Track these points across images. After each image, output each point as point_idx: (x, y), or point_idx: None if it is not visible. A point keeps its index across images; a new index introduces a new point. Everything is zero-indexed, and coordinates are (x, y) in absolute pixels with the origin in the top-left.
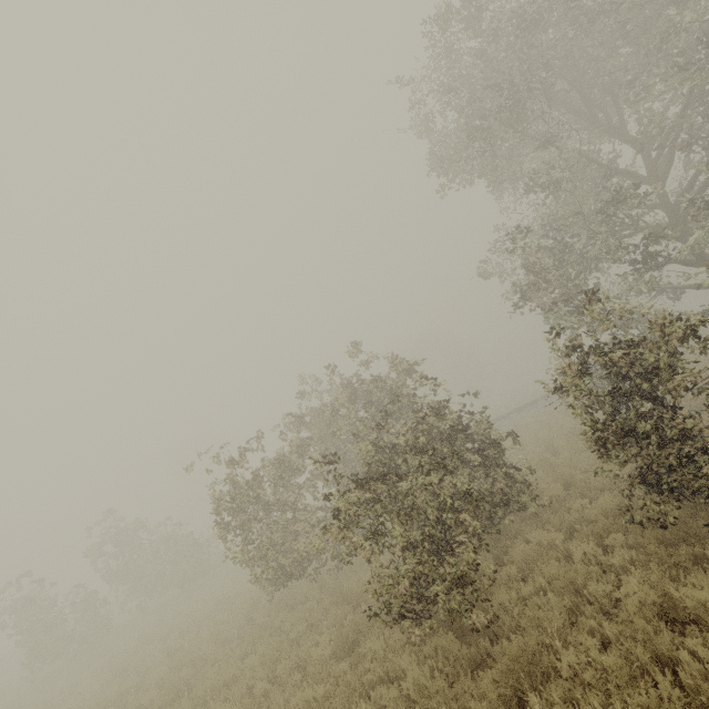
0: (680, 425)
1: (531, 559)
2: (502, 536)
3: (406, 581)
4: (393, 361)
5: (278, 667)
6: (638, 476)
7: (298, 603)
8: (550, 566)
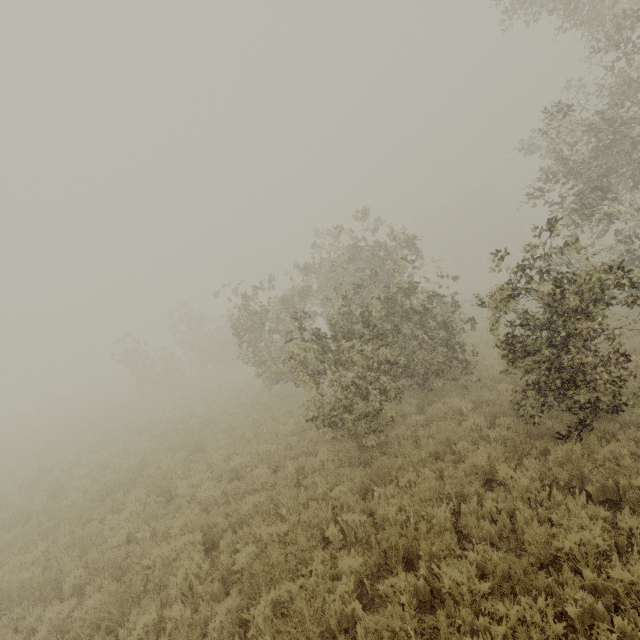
0: (577, 357)
1: (438, 415)
2: (430, 394)
3: (328, 407)
4: (389, 235)
5: (261, 428)
6: (531, 385)
7: (289, 395)
8: (443, 424)
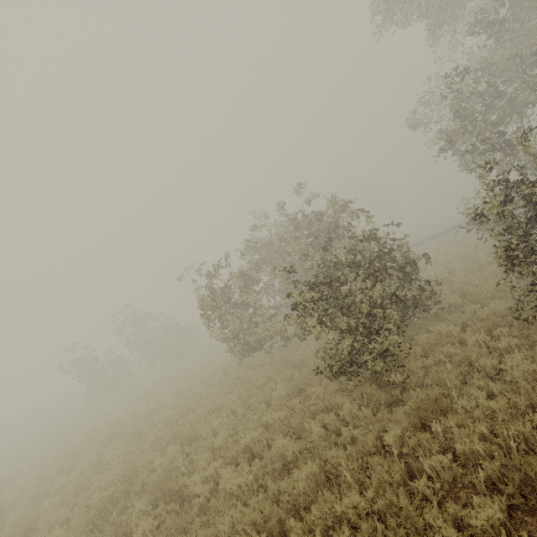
0: None
1: (432, 343)
2: (409, 328)
3: (345, 352)
4: (332, 199)
5: (250, 400)
6: (535, 286)
7: (257, 366)
8: (448, 347)
